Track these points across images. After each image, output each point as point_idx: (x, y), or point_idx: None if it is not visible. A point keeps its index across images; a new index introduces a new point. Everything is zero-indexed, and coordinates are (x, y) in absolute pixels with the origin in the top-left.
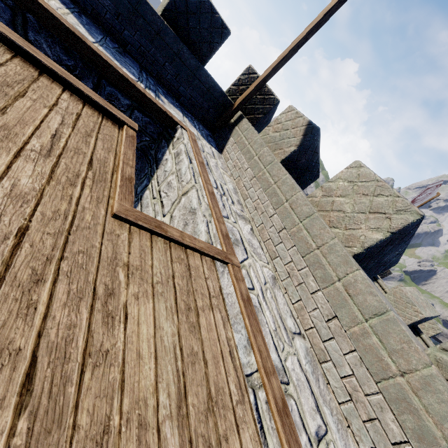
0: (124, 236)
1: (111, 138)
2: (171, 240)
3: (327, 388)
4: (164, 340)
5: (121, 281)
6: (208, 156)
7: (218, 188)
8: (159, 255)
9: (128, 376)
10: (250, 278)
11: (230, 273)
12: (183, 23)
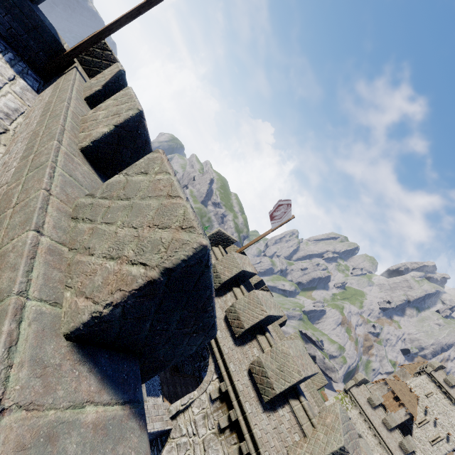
0: None
1: None
2: None
3: None
4: None
5: None
6: None
7: None
8: None
9: None
10: None
11: None
12: None
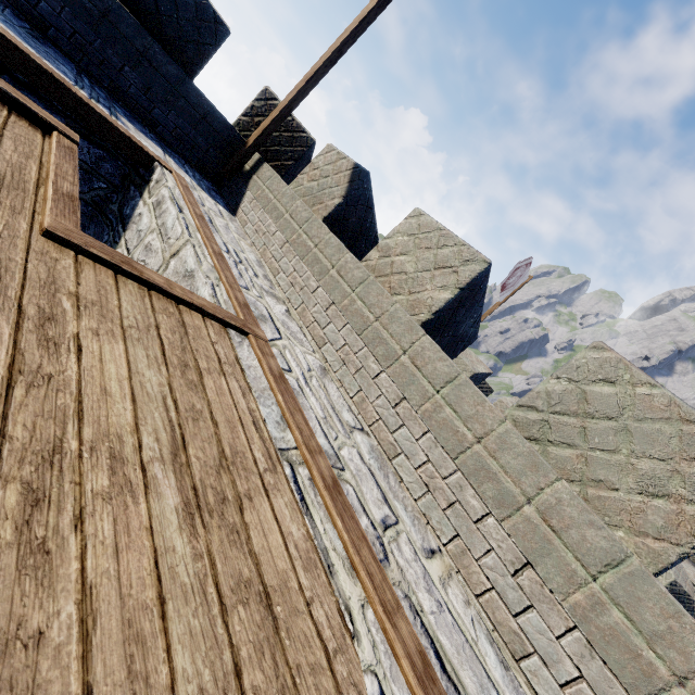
0: (68, 264)
1: (30, 143)
2: (152, 287)
3: (401, 487)
4: (147, 387)
5: (67, 310)
6: (213, 213)
7: (231, 253)
8: (132, 300)
9: (89, 408)
10: (285, 359)
11: (253, 345)
12: (148, 5)
